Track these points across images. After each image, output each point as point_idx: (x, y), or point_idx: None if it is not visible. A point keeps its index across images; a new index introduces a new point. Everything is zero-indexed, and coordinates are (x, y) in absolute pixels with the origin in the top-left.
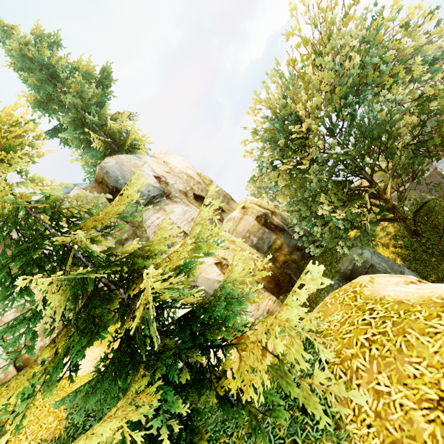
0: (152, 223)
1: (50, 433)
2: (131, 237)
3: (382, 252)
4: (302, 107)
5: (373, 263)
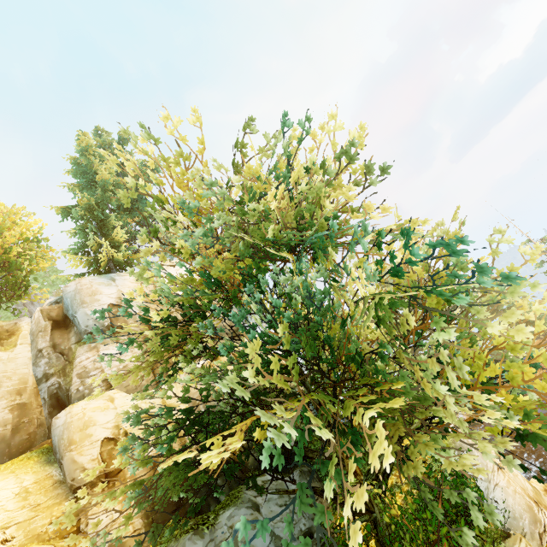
0: (80, 363)
1: None
2: (57, 373)
3: None
4: None
5: None
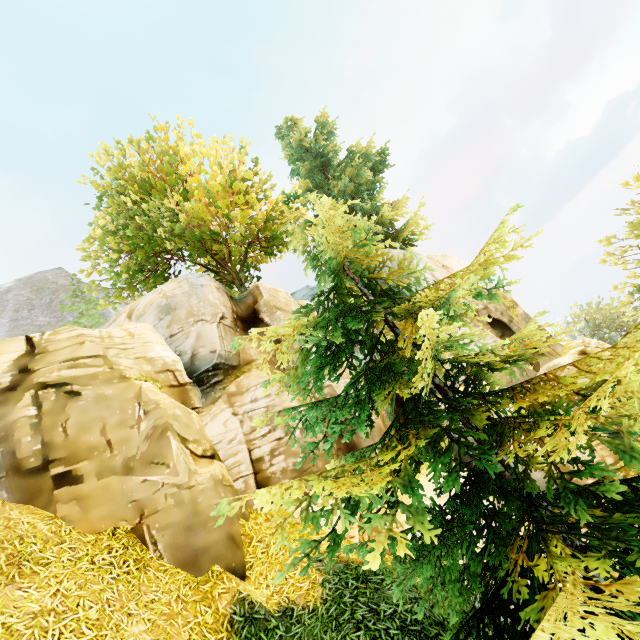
0: None
1: (301, 596)
2: None
3: None
4: None
5: None
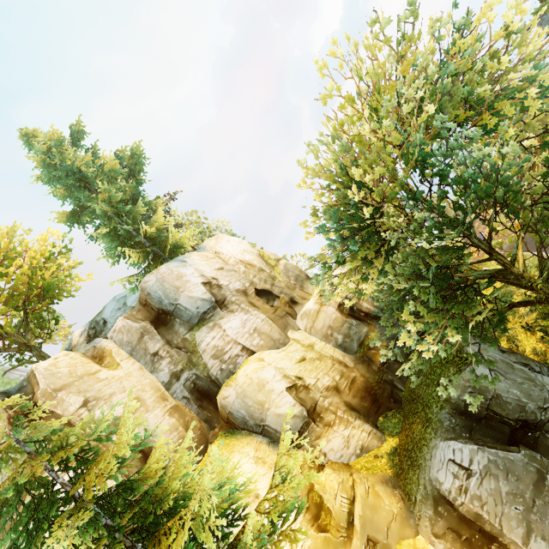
0: (208, 346)
1: None
2: (186, 367)
3: (525, 340)
4: (370, 170)
5: (497, 391)
